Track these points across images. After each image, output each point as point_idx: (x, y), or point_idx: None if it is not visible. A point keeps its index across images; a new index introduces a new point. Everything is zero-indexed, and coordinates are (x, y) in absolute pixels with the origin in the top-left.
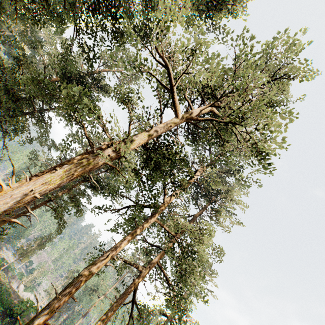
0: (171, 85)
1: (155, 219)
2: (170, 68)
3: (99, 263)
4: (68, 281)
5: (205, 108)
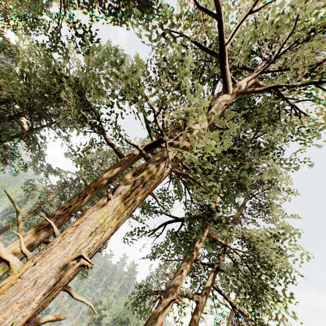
0: (220, 46)
1: (205, 233)
2: (222, 17)
3: (159, 315)
4: (92, 316)
5: (249, 80)
